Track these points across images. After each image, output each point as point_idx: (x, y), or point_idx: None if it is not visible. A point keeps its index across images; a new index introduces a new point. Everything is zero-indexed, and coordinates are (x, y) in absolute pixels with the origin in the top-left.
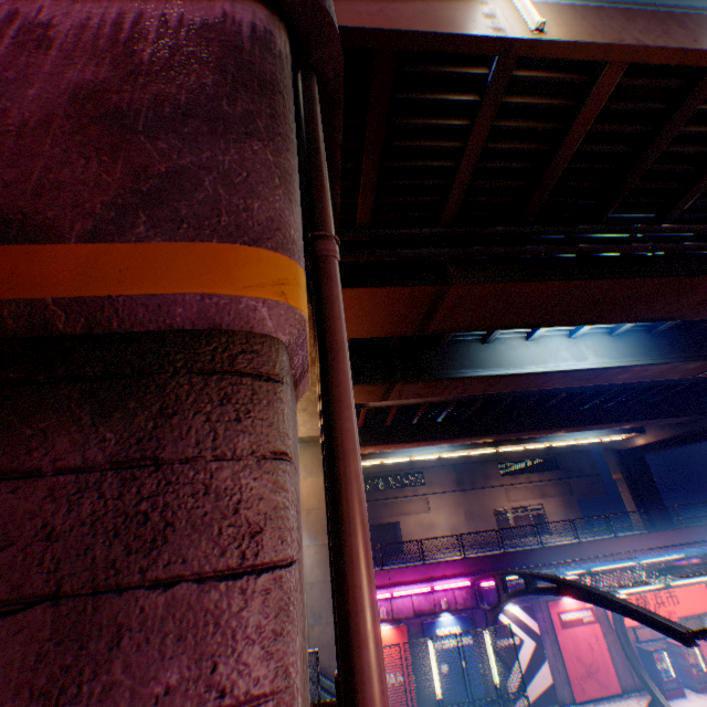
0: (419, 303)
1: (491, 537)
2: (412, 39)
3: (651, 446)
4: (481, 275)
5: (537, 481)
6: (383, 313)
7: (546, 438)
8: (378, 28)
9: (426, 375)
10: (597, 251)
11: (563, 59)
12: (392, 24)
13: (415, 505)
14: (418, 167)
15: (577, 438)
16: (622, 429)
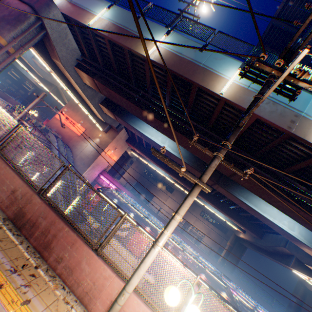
0: (93, 81)
1: (177, 226)
2: (73, 19)
3: (245, 242)
4: (101, 81)
5: (210, 228)
6: (89, 81)
7: (202, 200)
8: (68, 15)
9: (121, 117)
10: (124, 89)
11: (96, 33)
12: (71, 15)
13: (163, 196)
14: (92, 48)
15: (214, 210)
16: (236, 224)
